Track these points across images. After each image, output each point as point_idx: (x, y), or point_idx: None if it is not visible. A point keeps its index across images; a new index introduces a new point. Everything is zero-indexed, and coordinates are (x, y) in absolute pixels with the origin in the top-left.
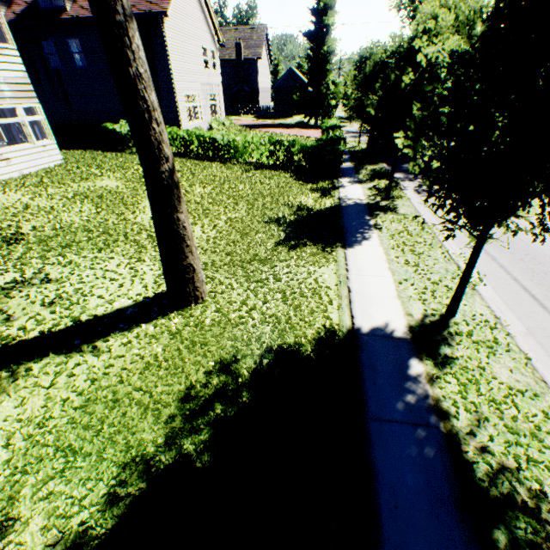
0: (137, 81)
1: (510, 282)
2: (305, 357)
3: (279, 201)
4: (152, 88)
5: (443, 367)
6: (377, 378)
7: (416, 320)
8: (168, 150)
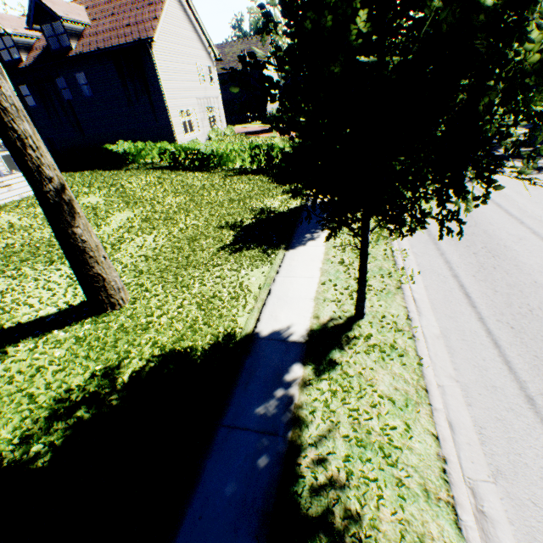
0: (2, 114)
1: (448, 279)
2: (190, 361)
3: (245, 205)
4: (24, 118)
5: (323, 373)
6: (250, 384)
7: (320, 323)
8: (53, 172)
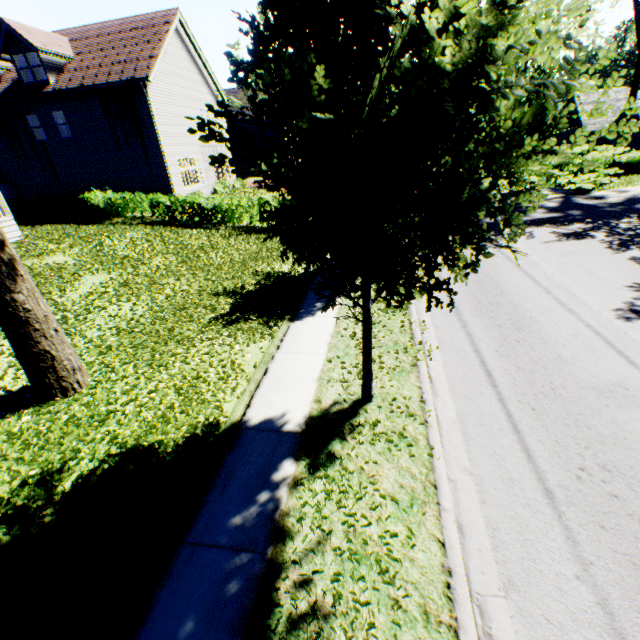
0: None
1: (469, 354)
2: (156, 460)
3: (249, 269)
4: None
5: (319, 469)
6: (229, 486)
7: (322, 408)
8: None
